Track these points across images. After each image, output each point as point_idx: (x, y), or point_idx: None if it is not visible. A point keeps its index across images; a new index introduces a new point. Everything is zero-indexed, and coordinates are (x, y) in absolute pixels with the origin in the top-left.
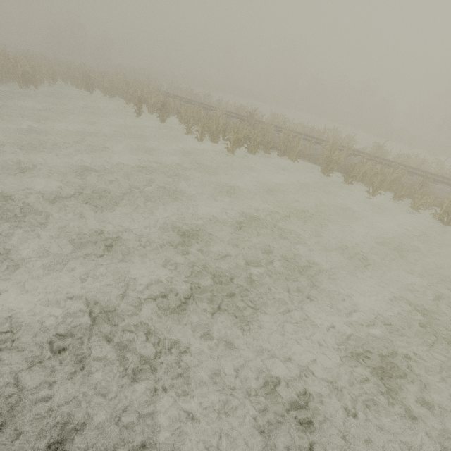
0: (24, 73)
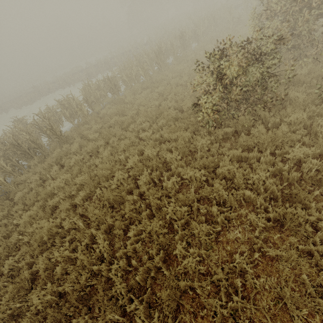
0: None
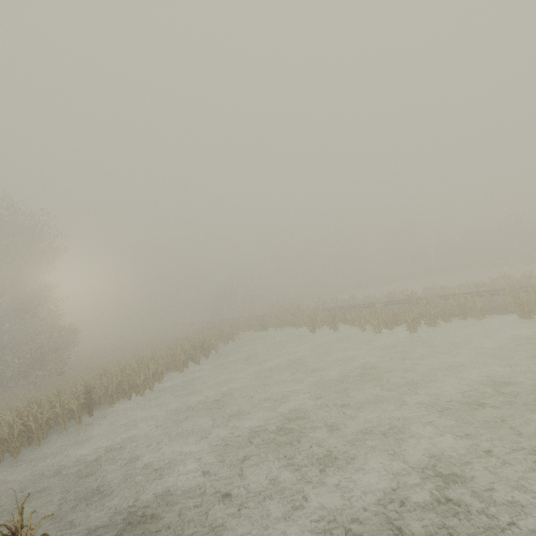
0: (227, 334)
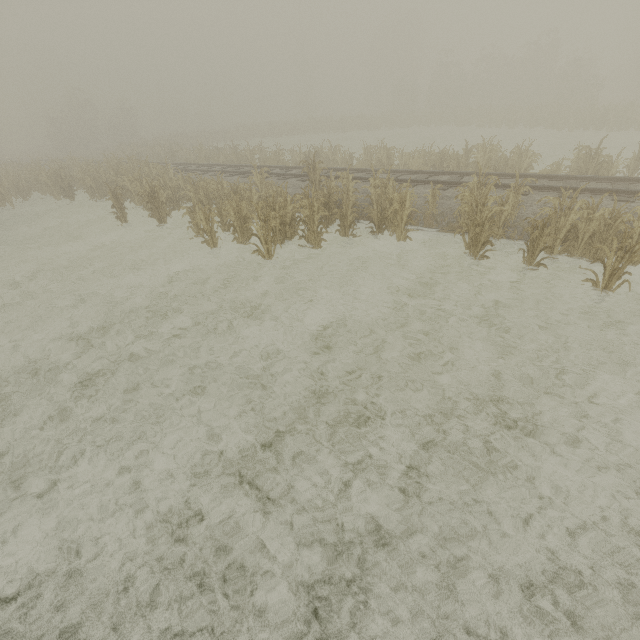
0: None
